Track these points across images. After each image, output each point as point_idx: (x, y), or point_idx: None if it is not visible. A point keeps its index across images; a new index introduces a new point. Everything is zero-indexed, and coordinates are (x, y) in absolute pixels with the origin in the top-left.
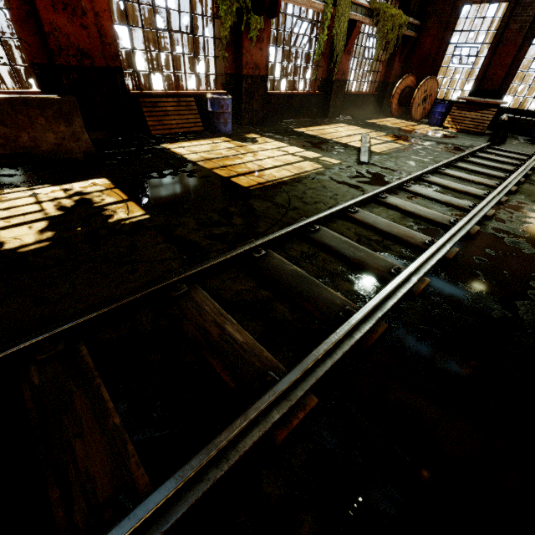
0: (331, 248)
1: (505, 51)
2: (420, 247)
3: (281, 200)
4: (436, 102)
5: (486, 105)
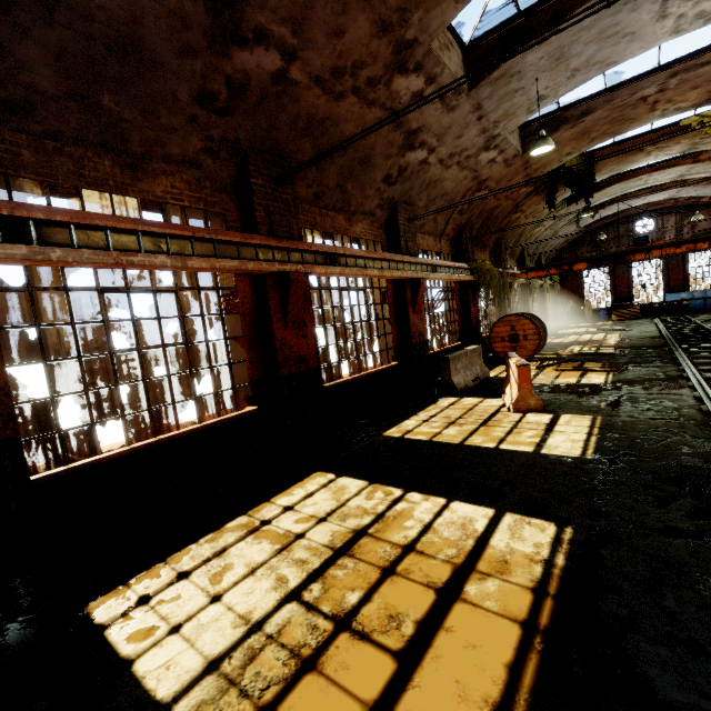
0: (685, 335)
1: (621, 281)
2: (704, 331)
3: (639, 337)
4: (599, 310)
5: (631, 305)
